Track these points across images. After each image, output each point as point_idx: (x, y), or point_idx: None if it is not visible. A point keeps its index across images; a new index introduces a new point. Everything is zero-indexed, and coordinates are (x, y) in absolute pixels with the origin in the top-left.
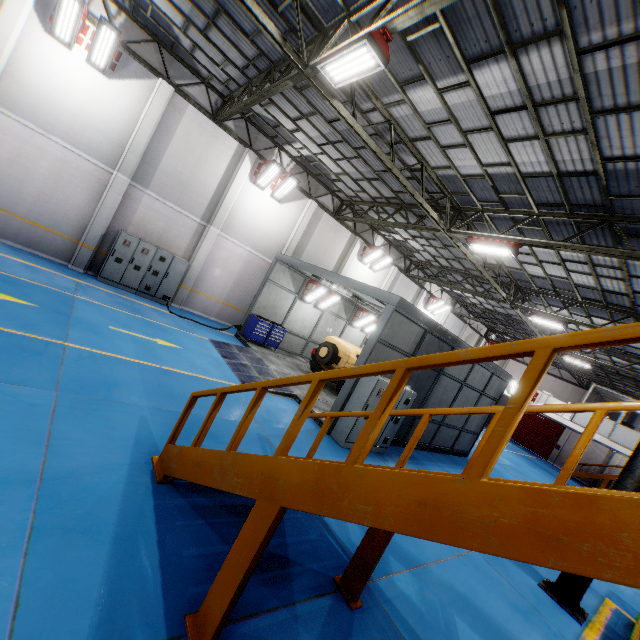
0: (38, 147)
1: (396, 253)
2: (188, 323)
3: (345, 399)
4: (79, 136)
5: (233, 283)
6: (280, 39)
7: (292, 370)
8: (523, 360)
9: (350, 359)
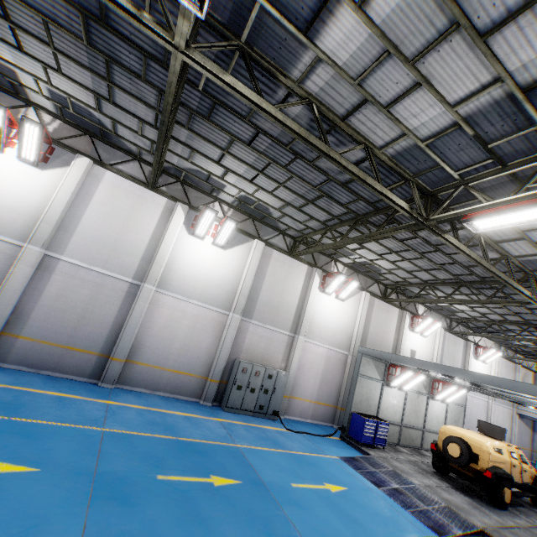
0: (182, 310)
1: (436, 315)
2: (307, 439)
3: None
4: (207, 294)
5: (319, 381)
6: (408, 209)
7: (426, 477)
8: None
9: (491, 455)
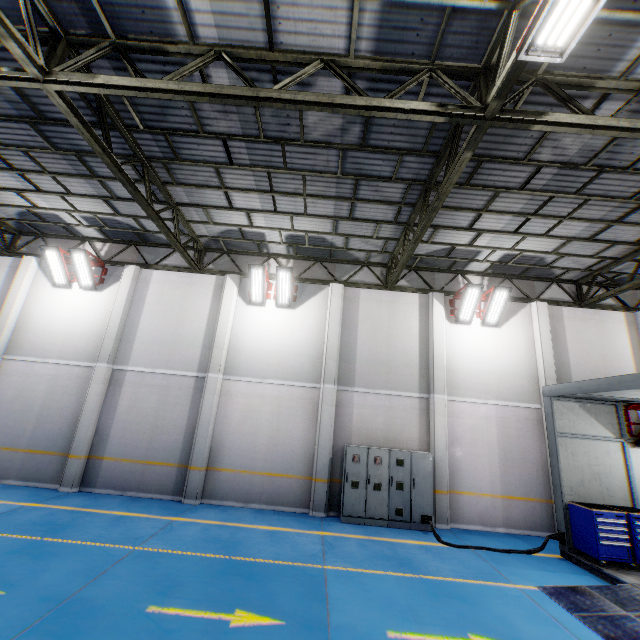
0: (259, 395)
1: None
2: (480, 557)
3: None
4: (285, 368)
5: (499, 460)
6: (437, 109)
7: None
8: None
9: None
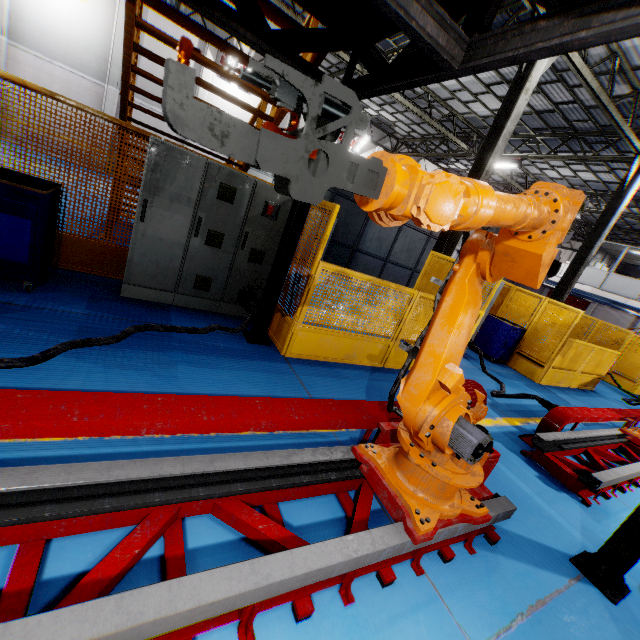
0: (49, 73)
1: (379, 133)
2: None
3: None
4: (74, 58)
5: None
6: None
7: None
8: None
9: None
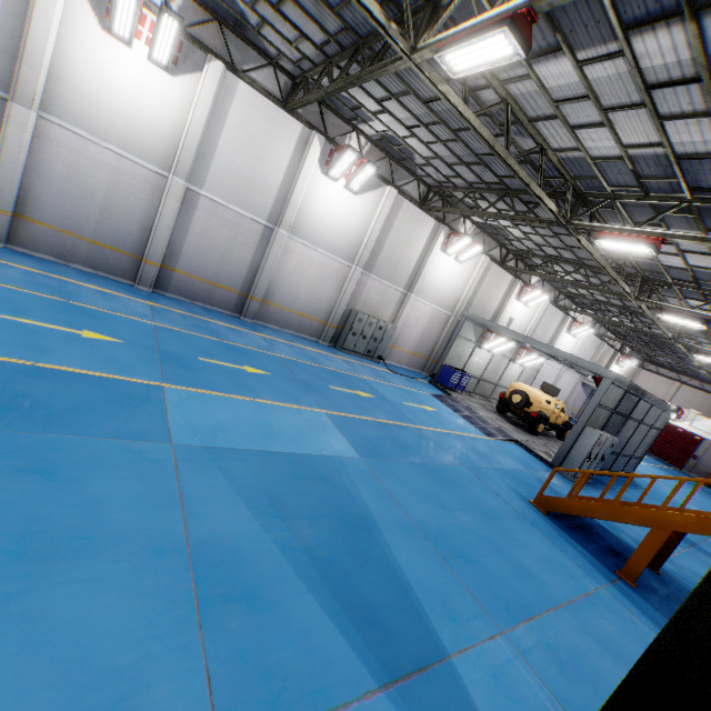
0: (309, 259)
1: (547, 286)
2: (406, 379)
3: (570, 447)
4: (334, 244)
5: (420, 336)
6: (556, 212)
7: (489, 413)
8: (657, 370)
9: (541, 404)
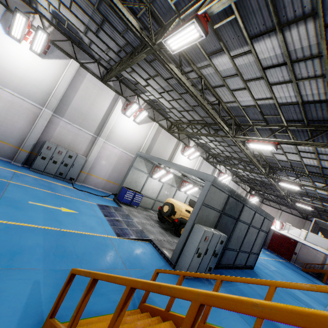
0: None
1: (201, 149)
2: (84, 194)
3: (183, 243)
4: (23, 89)
5: (112, 169)
6: (139, 28)
7: (147, 220)
8: (270, 204)
9: (182, 212)
